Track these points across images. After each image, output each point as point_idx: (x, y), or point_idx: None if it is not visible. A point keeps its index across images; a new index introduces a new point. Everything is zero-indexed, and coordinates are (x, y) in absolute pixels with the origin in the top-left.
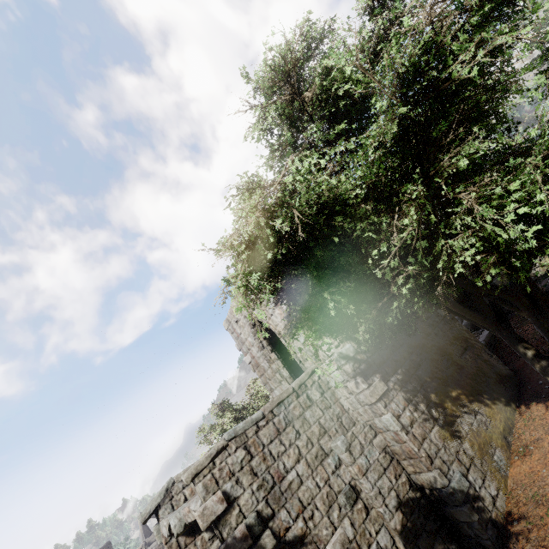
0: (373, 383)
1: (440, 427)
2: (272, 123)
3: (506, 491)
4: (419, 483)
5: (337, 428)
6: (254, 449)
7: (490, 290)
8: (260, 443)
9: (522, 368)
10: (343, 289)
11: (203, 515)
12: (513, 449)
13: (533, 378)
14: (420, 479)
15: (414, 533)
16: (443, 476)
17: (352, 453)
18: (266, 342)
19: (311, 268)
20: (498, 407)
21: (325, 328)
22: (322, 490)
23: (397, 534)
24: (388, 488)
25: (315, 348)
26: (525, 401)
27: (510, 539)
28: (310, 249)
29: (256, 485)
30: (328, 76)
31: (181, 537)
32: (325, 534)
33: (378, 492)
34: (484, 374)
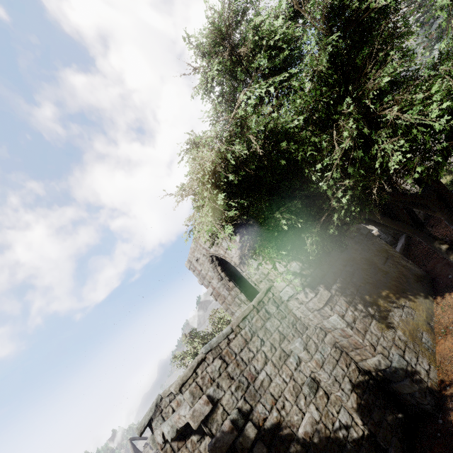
0: (319, 292)
1: (377, 321)
2: (213, 83)
3: (436, 364)
4: (365, 368)
5: (293, 333)
6: (228, 357)
7: (409, 197)
8: (232, 352)
9: (433, 268)
10: (291, 208)
11: (193, 417)
12: (436, 332)
13: (443, 275)
14: (367, 364)
15: (368, 409)
16: (386, 359)
17: (309, 351)
18: (224, 274)
19: (263, 194)
20: (419, 300)
21: (276, 250)
22: (289, 384)
23: (354, 411)
24: (341, 375)
25: (273, 261)
26: (439, 293)
27: (446, 401)
28: (259, 178)
29: (233, 387)
30: (259, 32)
31: (173, 442)
32: (296, 420)
33: (334, 380)
34: (404, 276)
